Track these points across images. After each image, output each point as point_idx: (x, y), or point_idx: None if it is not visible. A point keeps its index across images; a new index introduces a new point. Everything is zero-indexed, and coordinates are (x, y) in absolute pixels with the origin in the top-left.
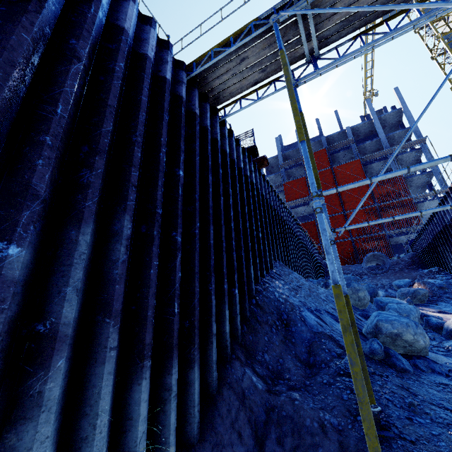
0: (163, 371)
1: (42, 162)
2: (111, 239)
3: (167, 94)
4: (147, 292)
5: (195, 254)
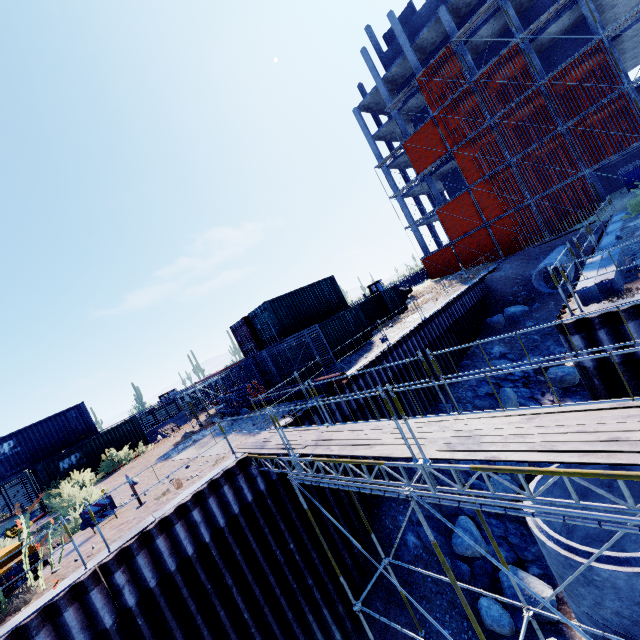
0: (332, 635)
1: (257, 638)
2: (287, 623)
3: (257, 514)
4: (310, 623)
5: (322, 574)
